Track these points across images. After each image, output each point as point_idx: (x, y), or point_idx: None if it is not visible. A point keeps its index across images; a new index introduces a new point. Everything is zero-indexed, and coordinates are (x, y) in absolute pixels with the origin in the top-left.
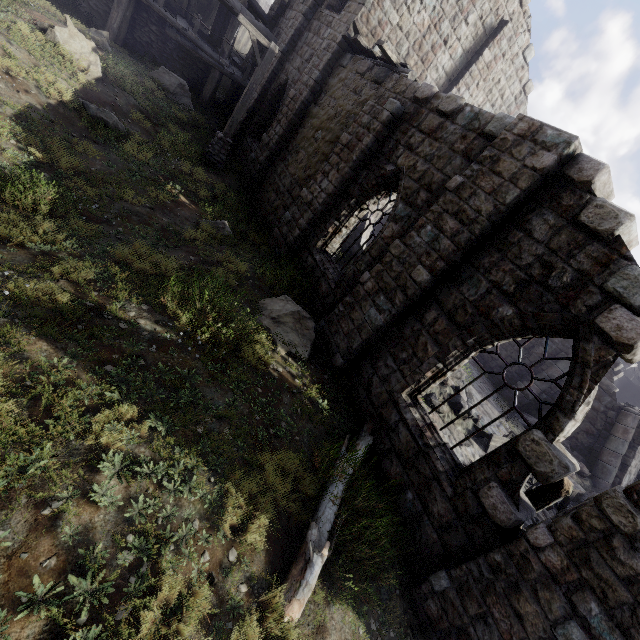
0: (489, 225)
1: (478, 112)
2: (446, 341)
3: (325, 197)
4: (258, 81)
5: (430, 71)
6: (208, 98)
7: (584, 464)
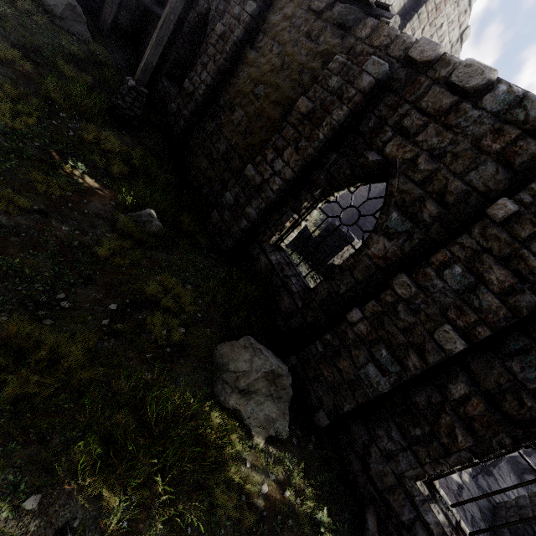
0: None
1: (523, 95)
2: (488, 434)
3: (281, 184)
4: (176, 10)
5: None
6: (109, 24)
7: None
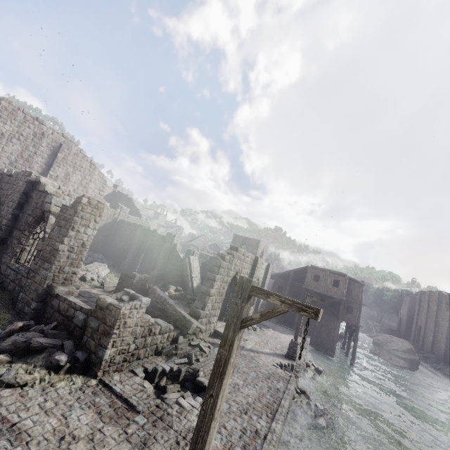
0: (21, 200)
1: (18, 172)
2: (19, 237)
3: None
4: None
5: (34, 164)
6: None
7: (183, 288)
